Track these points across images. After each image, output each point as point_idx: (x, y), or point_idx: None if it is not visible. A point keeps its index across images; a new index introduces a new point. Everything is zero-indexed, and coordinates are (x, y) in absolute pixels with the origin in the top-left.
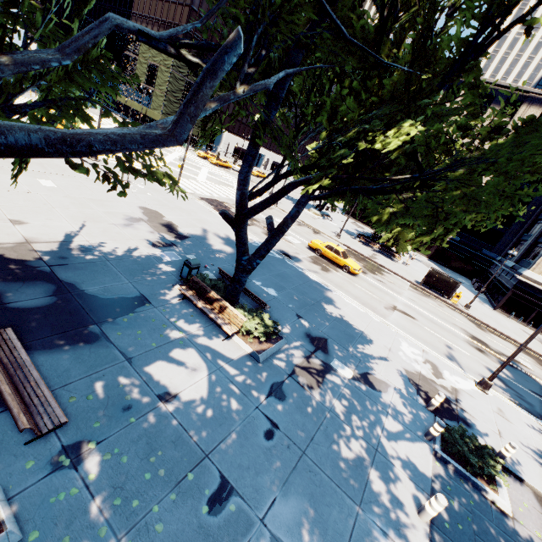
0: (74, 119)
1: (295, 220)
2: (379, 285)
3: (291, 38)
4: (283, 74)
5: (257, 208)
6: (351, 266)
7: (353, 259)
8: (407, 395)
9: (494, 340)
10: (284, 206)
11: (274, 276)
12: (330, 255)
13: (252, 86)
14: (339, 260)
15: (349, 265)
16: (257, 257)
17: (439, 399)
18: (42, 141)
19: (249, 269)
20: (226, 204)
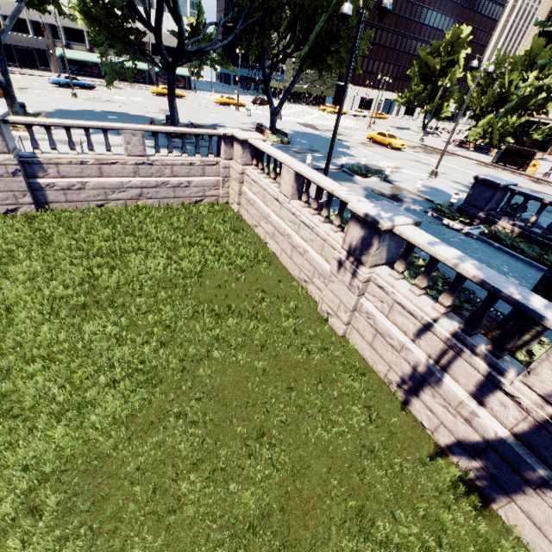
0: (206, 54)
1: (293, 85)
2: (422, 156)
3: (256, 5)
4: (256, 18)
5: (268, 78)
6: (392, 142)
7: (417, 149)
8: (351, 164)
9: (541, 187)
10: (379, 129)
11: (313, 140)
12: (379, 139)
13: (242, 26)
14: (385, 141)
15: (391, 142)
16: (278, 107)
17: (363, 159)
18: (196, 49)
19: (275, 114)
20: (315, 125)
